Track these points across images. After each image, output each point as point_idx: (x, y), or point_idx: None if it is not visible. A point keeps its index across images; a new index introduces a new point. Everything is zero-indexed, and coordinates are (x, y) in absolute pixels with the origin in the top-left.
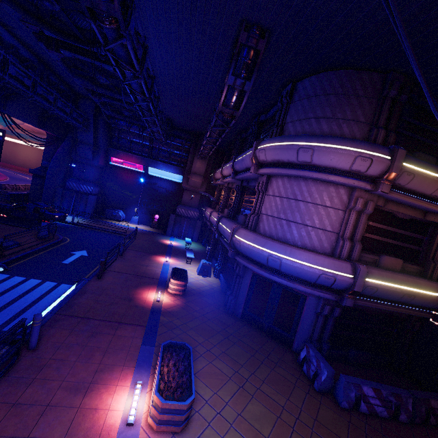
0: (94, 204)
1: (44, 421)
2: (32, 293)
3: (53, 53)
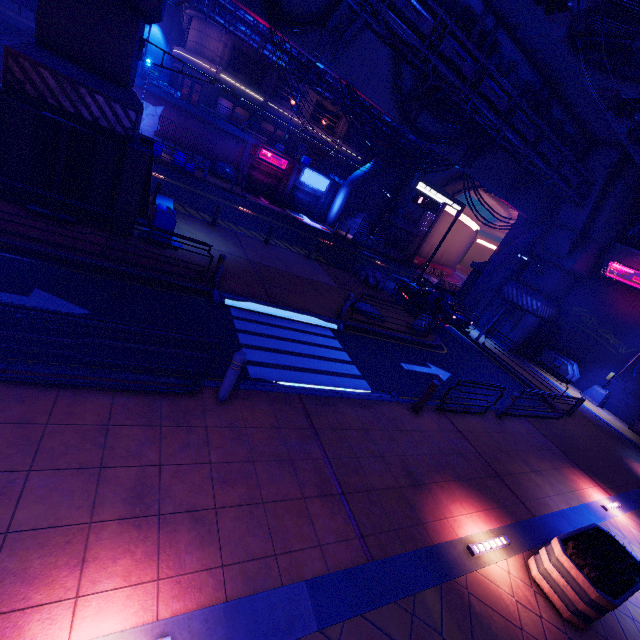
0: (528, 331)
1: (65, 477)
2: (322, 362)
3: (555, 19)
